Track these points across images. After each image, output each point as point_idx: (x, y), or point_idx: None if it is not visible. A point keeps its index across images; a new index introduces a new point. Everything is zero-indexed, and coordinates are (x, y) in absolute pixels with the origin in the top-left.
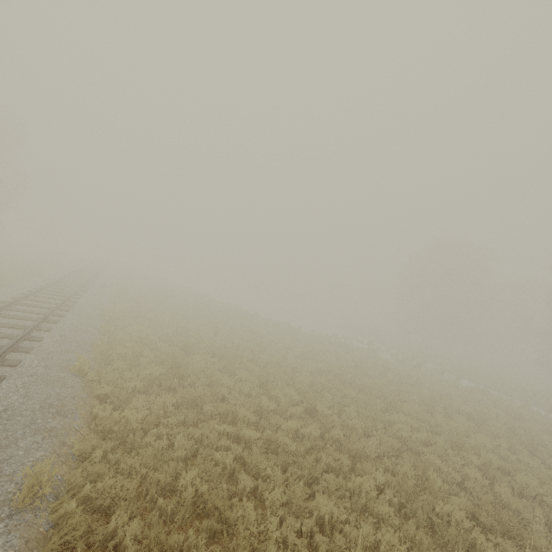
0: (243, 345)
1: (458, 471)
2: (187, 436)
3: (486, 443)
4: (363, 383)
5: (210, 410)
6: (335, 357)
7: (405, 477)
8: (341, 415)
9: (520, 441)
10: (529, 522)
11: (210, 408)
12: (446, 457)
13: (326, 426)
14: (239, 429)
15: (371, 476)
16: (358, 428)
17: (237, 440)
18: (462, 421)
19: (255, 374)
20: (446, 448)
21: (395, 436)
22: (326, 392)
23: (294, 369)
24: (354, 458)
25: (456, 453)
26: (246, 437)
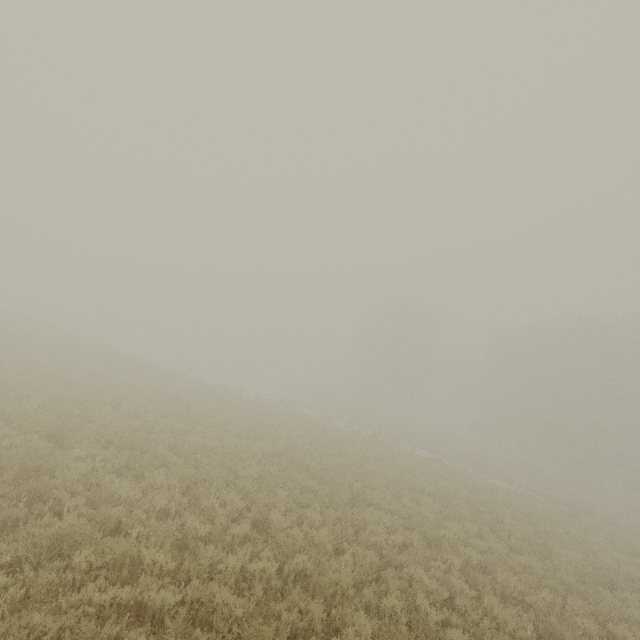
0: (160, 423)
1: (441, 581)
2: (27, 636)
3: (460, 533)
4: (322, 466)
5: (87, 559)
6: (286, 431)
7: (392, 613)
8: (300, 522)
9: (484, 521)
10: (521, 639)
11: (89, 557)
12: (426, 562)
13: (285, 550)
14: (143, 588)
15: (353, 629)
16: (326, 542)
17: (138, 611)
18: (430, 504)
19: (177, 473)
20: (423, 548)
21: (368, 543)
22: (279, 488)
23: (235, 456)
24: (325, 598)
25: (434, 553)
26: (155, 607)
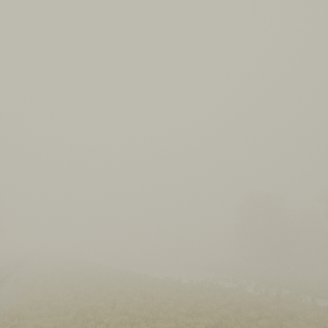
0: (138, 315)
1: None
2: None
3: None
4: None
5: None
6: (216, 304)
7: None
8: None
9: None
10: None
11: None
12: None
13: None
14: None
15: None
16: None
17: None
18: None
19: None
20: None
21: None
22: None
23: None
24: None
25: None
26: None
